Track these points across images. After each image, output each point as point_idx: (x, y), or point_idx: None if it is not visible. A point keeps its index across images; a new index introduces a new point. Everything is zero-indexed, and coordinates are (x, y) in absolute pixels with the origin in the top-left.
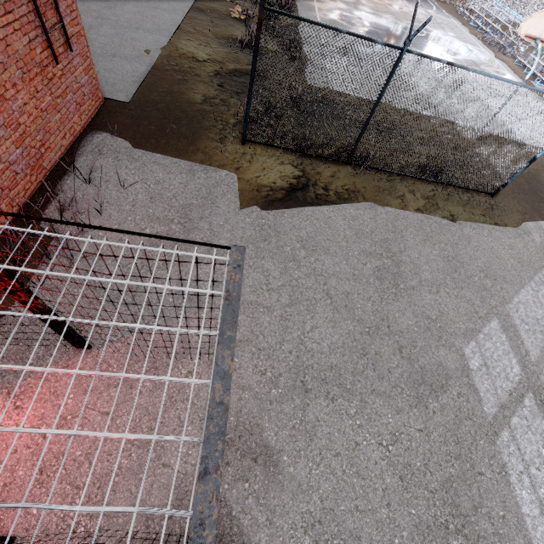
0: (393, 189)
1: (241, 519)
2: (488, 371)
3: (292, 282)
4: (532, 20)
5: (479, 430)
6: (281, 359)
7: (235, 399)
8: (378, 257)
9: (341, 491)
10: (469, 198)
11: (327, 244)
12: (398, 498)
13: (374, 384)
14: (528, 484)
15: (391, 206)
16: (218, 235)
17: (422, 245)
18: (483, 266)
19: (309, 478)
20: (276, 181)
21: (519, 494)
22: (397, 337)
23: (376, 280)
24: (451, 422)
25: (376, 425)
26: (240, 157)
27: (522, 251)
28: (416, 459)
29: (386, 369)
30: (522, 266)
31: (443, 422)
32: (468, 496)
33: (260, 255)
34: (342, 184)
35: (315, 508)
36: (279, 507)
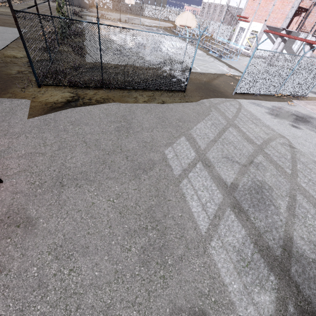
0: (130, 95)
1: (0, 259)
2: (177, 157)
3: (62, 140)
4: (179, 18)
5: (170, 182)
6: (47, 175)
7: (9, 199)
8: (118, 122)
9: (78, 228)
10: (173, 94)
11: (87, 121)
12: (117, 222)
13: (108, 175)
14: (196, 199)
15: (129, 102)
16: (13, 127)
17: (145, 114)
18: (178, 118)
19: (57, 226)
20: (58, 100)
21: (191, 204)
22: (125, 152)
23: (116, 131)
24: (154, 182)
25: (107, 192)
26: (37, 93)
27: (199, 110)
28: (130, 202)
29: (117, 167)
30: (199, 115)
31: (149, 183)
32: (161, 211)
33: (42, 131)
34: (100, 96)
35: (59, 240)
36: (31, 246)
